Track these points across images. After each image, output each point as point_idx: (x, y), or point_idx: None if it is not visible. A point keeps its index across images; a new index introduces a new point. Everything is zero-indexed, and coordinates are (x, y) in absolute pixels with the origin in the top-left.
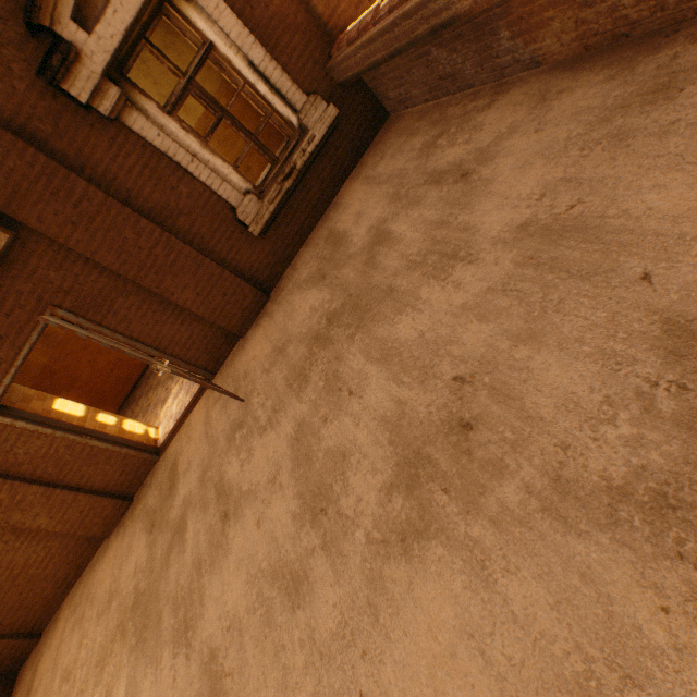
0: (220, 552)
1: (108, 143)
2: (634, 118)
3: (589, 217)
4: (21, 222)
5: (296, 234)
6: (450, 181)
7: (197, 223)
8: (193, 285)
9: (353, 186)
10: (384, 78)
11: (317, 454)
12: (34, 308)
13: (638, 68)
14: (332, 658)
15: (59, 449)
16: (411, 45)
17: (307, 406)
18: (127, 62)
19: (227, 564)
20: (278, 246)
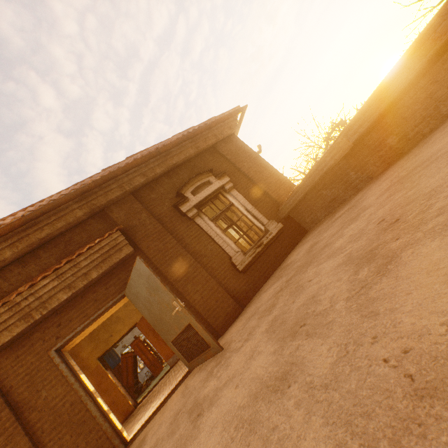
0: (188, 442)
1: (186, 226)
2: (417, 152)
3: (416, 165)
4: (139, 248)
5: (261, 276)
6: (345, 212)
7: (211, 262)
8: (201, 291)
9: (293, 252)
10: (303, 213)
11: (290, 315)
12: (120, 288)
13: (411, 151)
14: (339, 374)
15: (66, 402)
16: (313, 186)
17: (277, 310)
18: (202, 206)
19: (196, 442)
20: (250, 281)
